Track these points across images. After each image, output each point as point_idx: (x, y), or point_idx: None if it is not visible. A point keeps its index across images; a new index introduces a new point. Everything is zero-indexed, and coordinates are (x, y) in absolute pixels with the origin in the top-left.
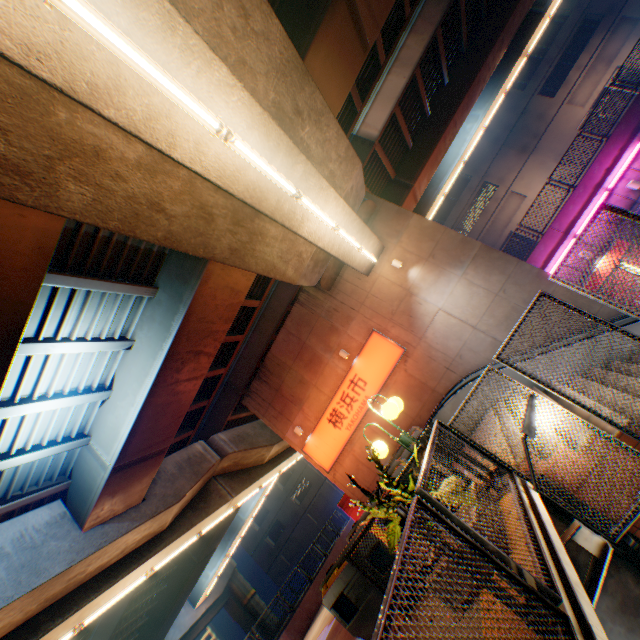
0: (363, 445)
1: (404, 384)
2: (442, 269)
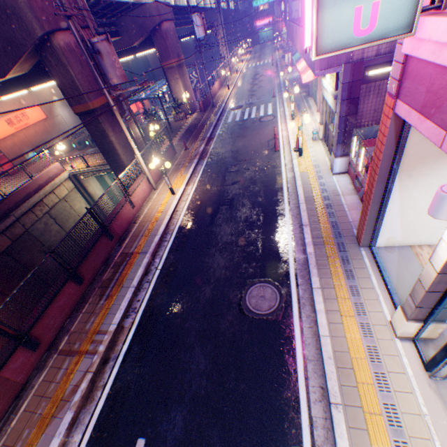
0: (21, 140)
1: (44, 129)
2: (65, 105)
